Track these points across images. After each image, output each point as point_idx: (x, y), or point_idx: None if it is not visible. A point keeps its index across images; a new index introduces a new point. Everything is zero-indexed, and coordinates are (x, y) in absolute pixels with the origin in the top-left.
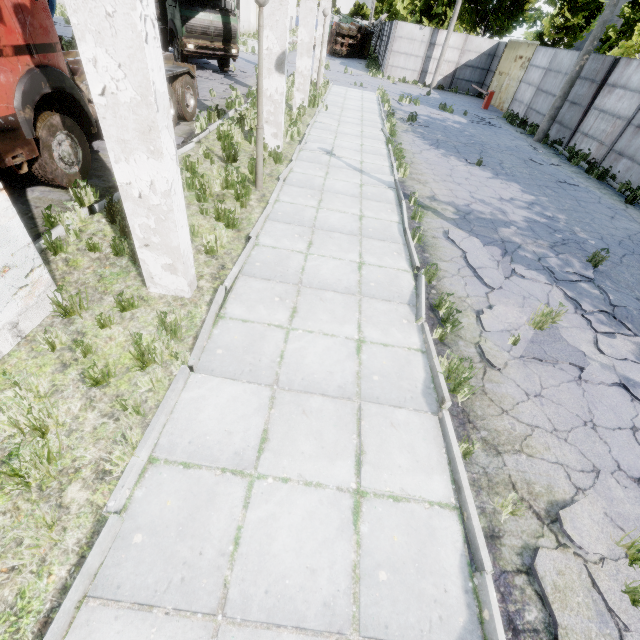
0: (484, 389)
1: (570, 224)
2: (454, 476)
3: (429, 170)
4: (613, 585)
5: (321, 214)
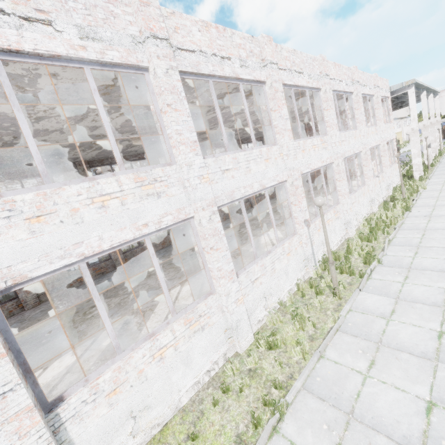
0: None
1: None
2: None
3: None
4: None
5: None
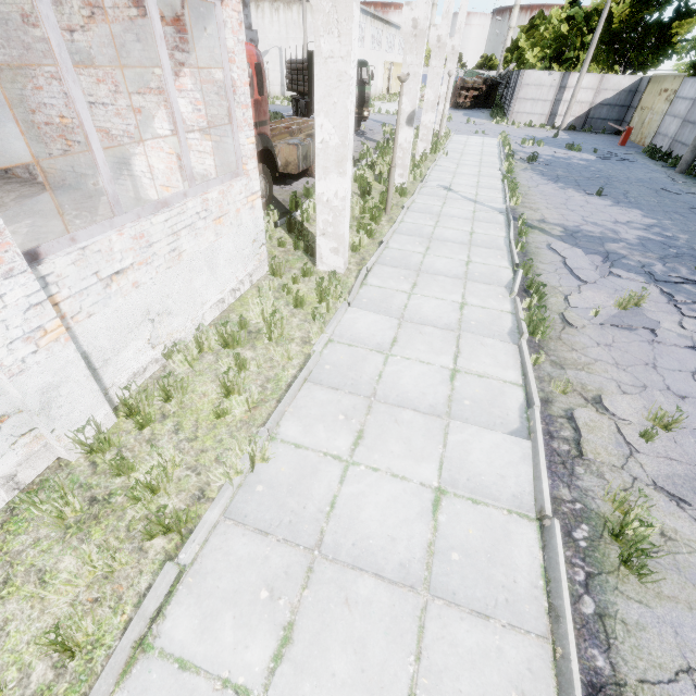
0: (560, 337)
1: (691, 242)
2: (524, 372)
3: (543, 200)
4: (634, 434)
5: (437, 230)
